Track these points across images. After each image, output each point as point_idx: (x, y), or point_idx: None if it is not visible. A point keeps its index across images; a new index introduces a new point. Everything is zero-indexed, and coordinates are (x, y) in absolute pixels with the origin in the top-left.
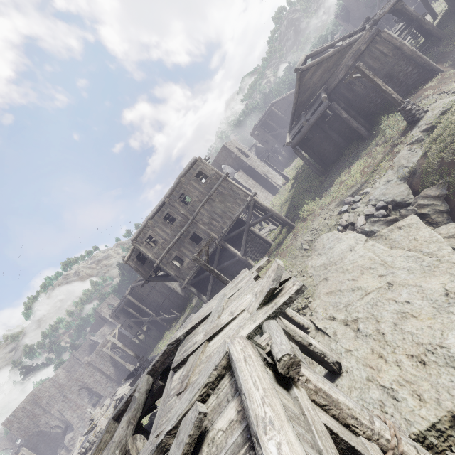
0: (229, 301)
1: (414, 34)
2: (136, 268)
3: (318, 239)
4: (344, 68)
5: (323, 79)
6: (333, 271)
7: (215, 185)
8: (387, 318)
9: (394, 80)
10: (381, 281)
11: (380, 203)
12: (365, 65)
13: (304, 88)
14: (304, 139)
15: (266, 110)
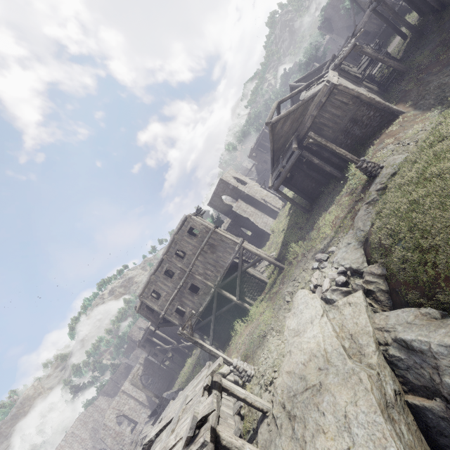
0: (185, 411)
1: (381, 65)
2: (147, 316)
3: (296, 294)
4: (310, 118)
5: (294, 128)
6: (295, 346)
7: (206, 238)
8: (310, 426)
9: (359, 123)
10: (317, 377)
11: (340, 269)
12: (328, 114)
13: (278, 137)
14: (287, 179)
15: (260, 133)
